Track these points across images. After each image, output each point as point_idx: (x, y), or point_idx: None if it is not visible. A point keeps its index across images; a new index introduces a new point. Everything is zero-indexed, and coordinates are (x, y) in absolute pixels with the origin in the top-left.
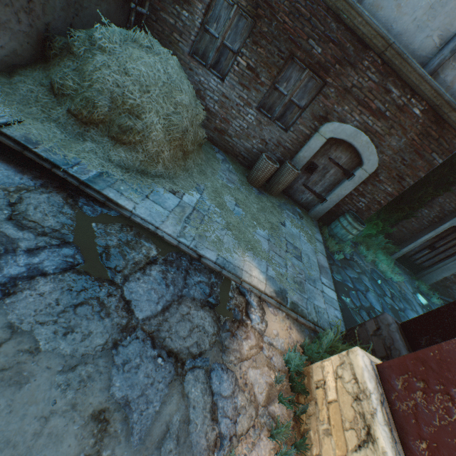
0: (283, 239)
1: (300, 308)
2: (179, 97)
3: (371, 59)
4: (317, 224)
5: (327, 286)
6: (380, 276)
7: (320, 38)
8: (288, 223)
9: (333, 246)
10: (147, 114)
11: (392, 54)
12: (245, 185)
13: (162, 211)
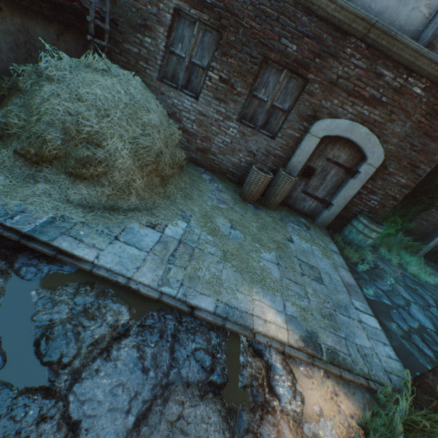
0: (295, 258)
1: (340, 356)
2: (147, 117)
3: (353, 45)
4: (327, 232)
5: (362, 311)
6: (414, 281)
7: (292, 35)
8: (295, 237)
9: (353, 255)
10: (109, 140)
11: (377, 34)
12: (239, 203)
13: (137, 253)
